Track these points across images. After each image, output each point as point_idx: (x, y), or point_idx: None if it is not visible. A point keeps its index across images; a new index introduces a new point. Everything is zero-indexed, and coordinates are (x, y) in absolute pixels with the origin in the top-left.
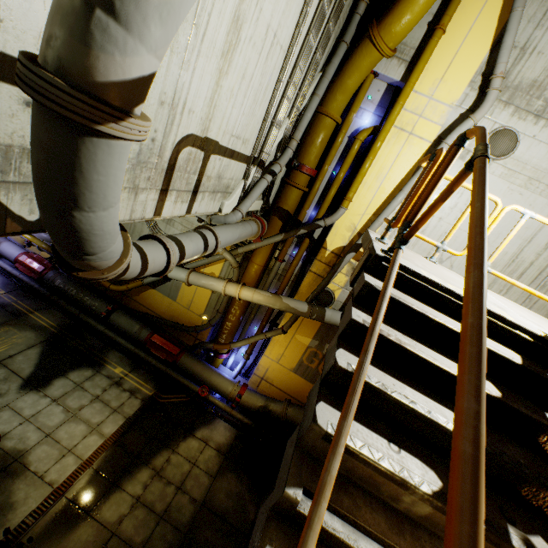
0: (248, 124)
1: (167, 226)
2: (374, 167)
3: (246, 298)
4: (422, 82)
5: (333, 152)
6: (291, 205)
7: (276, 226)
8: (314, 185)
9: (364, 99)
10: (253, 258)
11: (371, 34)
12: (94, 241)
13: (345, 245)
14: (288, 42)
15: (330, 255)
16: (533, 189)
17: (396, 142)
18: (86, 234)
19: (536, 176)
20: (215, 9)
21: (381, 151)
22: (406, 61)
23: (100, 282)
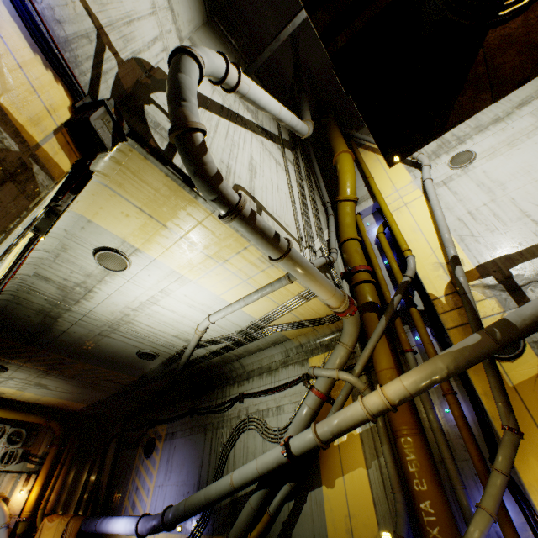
0: (284, 216)
1: (278, 418)
2: (404, 231)
3: (395, 393)
4: (385, 193)
5: (370, 251)
6: (370, 296)
7: (372, 319)
8: (376, 274)
9: (366, 227)
10: (376, 368)
11: (338, 200)
12: (186, 92)
13: (449, 280)
14: (288, 195)
15: (448, 298)
16: (520, 142)
17: (402, 214)
18: (183, 85)
19: (509, 141)
20: (239, 154)
21: (398, 223)
22: (368, 198)
23: (189, 129)
